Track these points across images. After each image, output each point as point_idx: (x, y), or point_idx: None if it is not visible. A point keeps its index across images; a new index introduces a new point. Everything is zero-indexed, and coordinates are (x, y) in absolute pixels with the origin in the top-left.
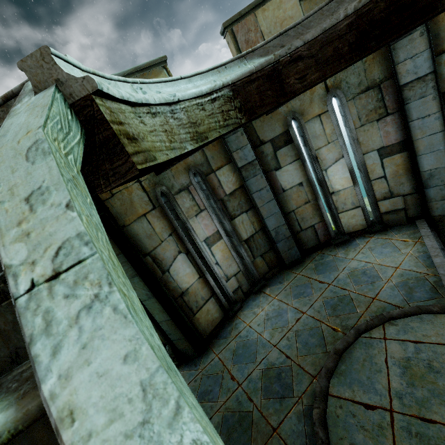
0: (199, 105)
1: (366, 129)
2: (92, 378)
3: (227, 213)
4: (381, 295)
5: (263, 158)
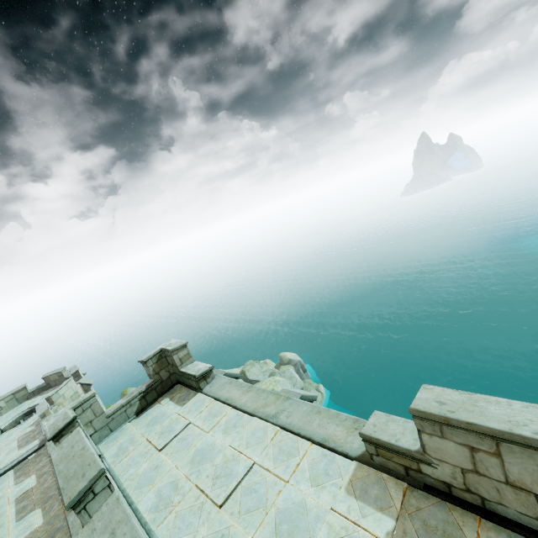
0: (18, 418)
1: None
2: None
3: None
4: None
5: None
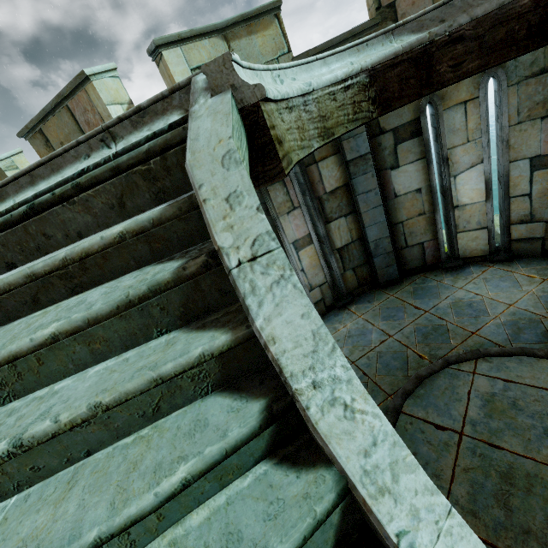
0: (331, 94)
1: (524, 129)
2: (283, 323)
3: (322, 215)
4: (483, 331)
5: (378, 152)
